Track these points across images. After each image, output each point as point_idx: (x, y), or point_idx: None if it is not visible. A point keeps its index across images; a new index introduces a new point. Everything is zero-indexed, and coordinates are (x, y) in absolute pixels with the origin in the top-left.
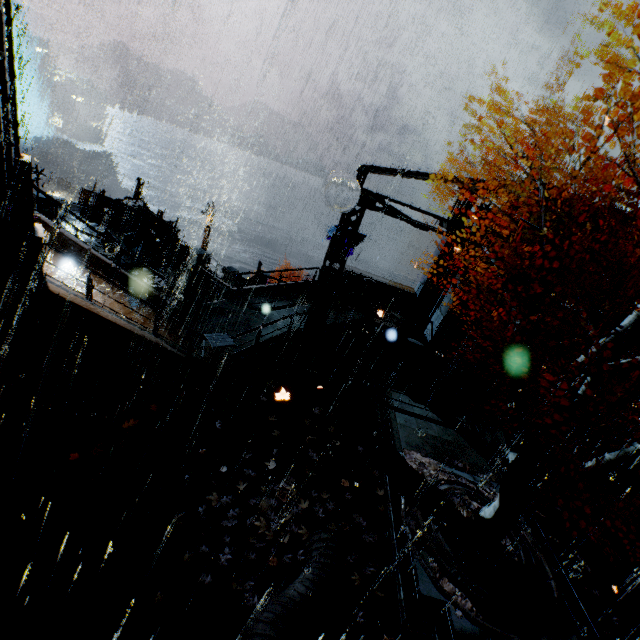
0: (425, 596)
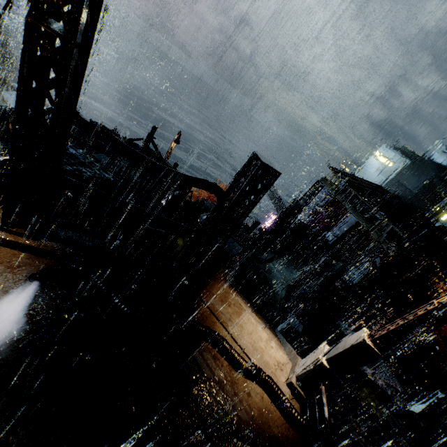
0: None
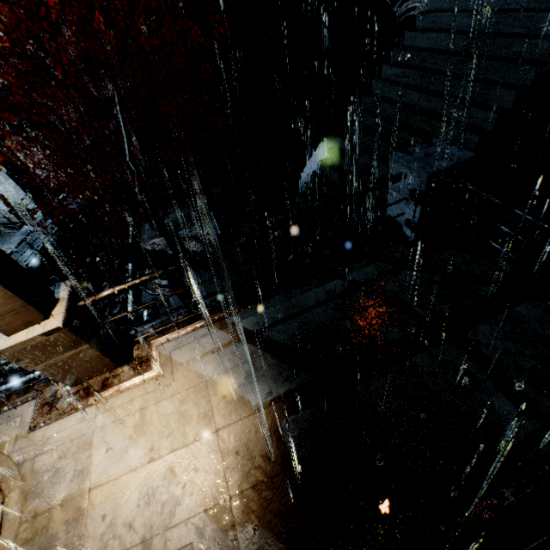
0: (144, 302)
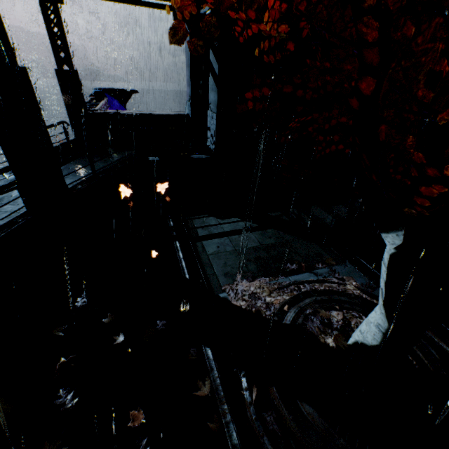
0: None
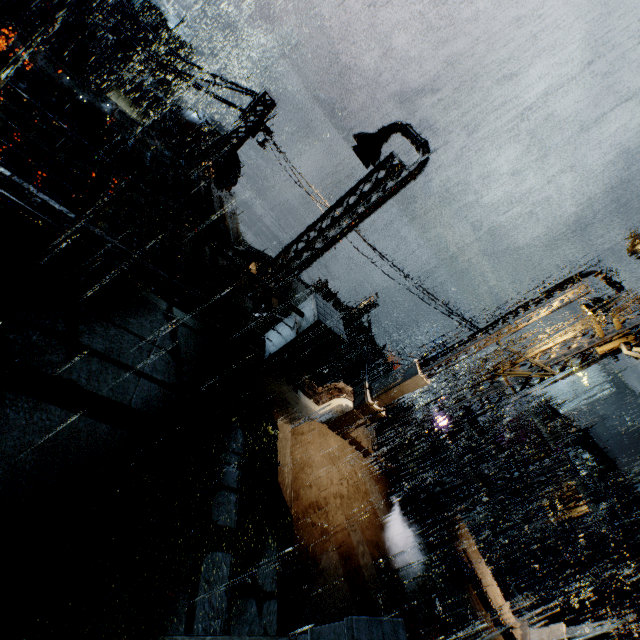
0: None
